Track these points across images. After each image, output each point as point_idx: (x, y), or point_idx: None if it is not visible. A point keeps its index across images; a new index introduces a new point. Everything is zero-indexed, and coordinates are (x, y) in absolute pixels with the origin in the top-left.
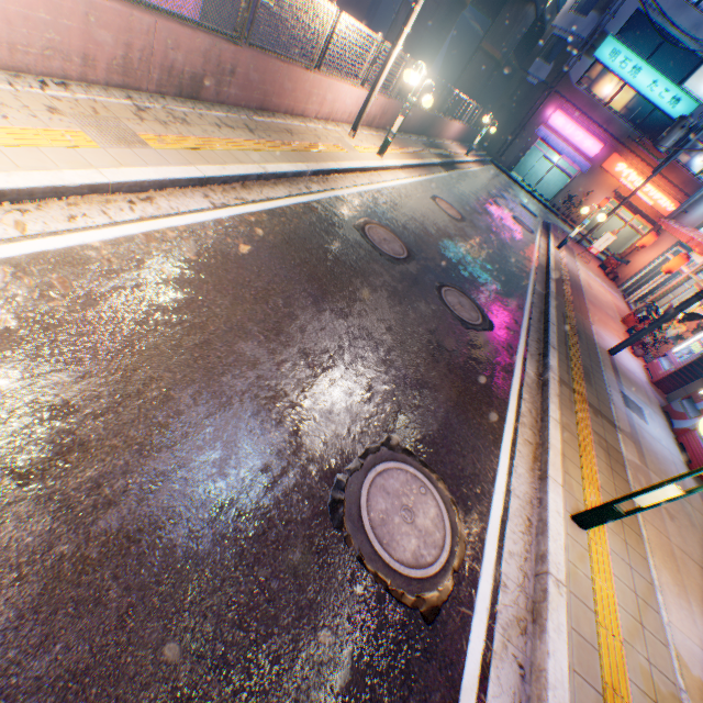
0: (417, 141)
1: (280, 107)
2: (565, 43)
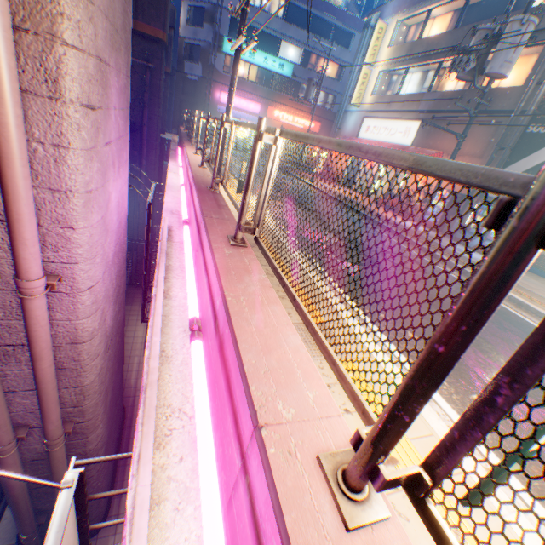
0: None
1: None
2: (198, 47)
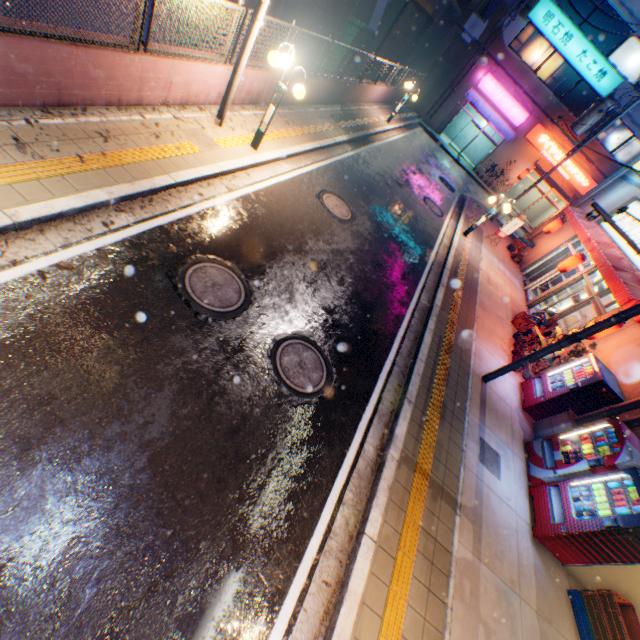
0: (326, 112)
1: (95, 98)
2: None
